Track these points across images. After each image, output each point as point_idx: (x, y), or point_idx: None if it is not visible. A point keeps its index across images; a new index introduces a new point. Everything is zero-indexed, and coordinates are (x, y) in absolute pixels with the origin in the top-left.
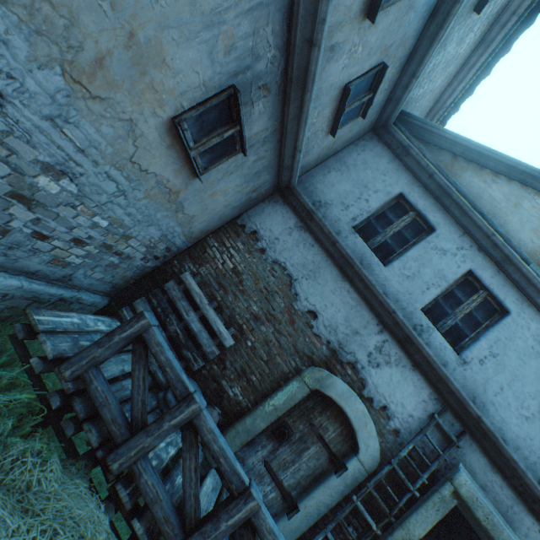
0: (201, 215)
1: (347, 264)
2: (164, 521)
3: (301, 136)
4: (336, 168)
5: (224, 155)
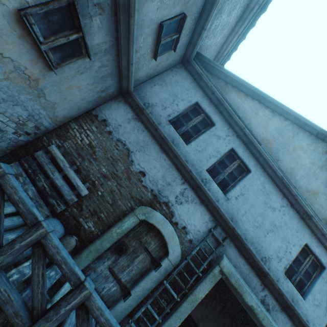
0: (62, 103)
1: (164, 142)
2: (15, 315)
3: (131, 52)
4: (159, 83)
5: (73, 56)
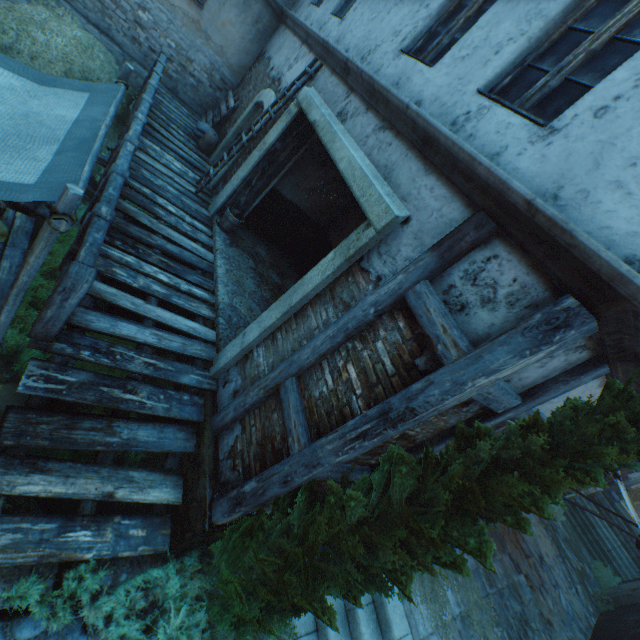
0: (227, 47)
1: (294, 25)
2: None
3: None
4: None
5: None
